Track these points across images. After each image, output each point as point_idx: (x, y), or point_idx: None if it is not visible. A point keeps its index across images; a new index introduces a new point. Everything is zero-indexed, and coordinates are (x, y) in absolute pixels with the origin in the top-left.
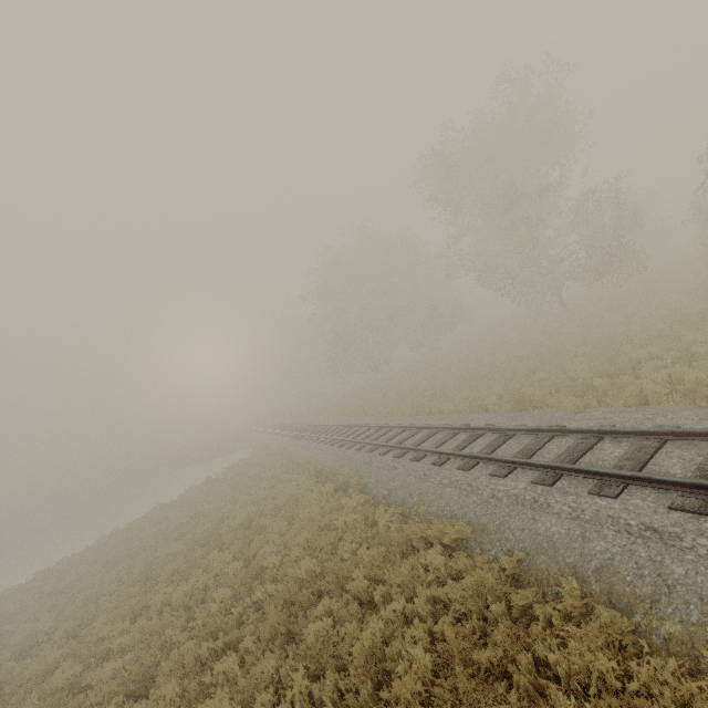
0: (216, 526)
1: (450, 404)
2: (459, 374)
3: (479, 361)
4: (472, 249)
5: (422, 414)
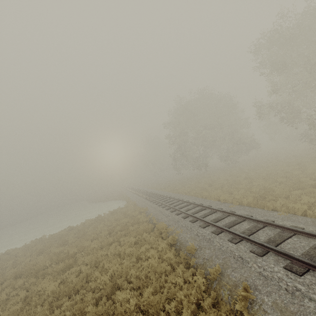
0: (87, 273)
1: (305, 207)
2: (278, 180)
3: (289, 173)
4: (279, 102)
5: (265, 209)
